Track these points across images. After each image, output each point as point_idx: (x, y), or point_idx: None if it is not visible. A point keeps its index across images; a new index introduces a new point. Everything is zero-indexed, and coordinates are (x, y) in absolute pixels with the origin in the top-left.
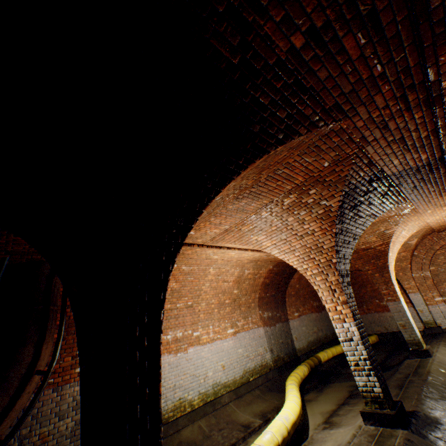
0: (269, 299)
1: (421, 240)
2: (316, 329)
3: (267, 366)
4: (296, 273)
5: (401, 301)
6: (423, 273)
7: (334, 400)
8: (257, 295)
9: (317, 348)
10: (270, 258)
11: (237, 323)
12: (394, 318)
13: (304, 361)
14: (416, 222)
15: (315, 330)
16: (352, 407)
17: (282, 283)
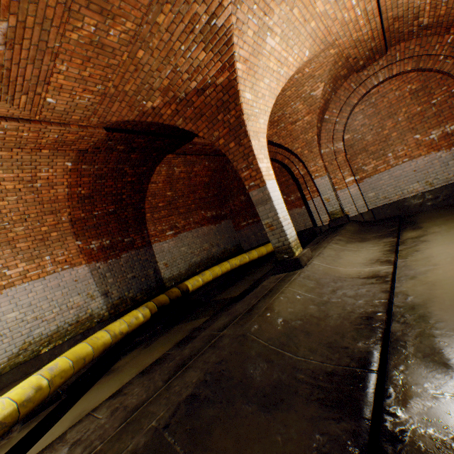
0: (103, 220)
1: (334, 91)
2: (207, 246)
3: (94, 318)
4: (157, 174)
5: (269, 185)
6: (335, 146)
7: (136, 371)
8: (64, 217)
9: (205, 269)
10: (6, 138)
11: (5, 272)
12: (260, 216)
13: (153, 299)
14: (296, 12)
15: (206, 247)
16: (104, 413)
17: (130, 192)
